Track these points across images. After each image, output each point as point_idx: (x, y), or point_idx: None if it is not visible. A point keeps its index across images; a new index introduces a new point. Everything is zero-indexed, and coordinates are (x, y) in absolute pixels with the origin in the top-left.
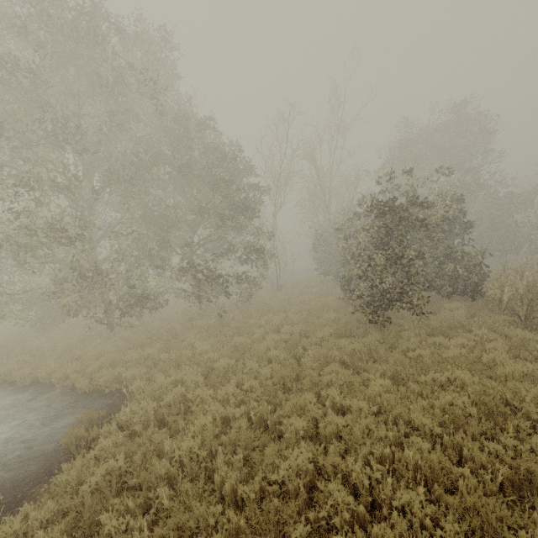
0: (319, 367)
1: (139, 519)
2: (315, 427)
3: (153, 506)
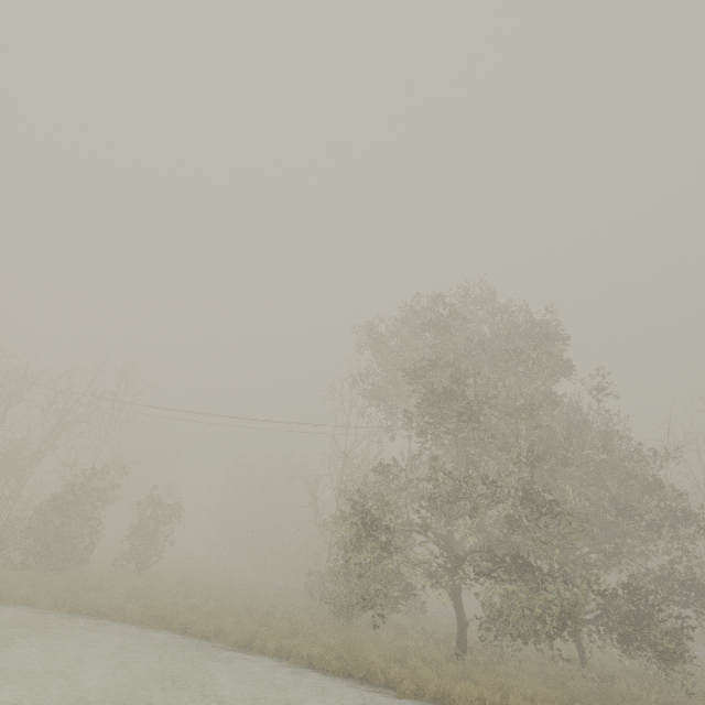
0: None
1: None
2: None
3: None
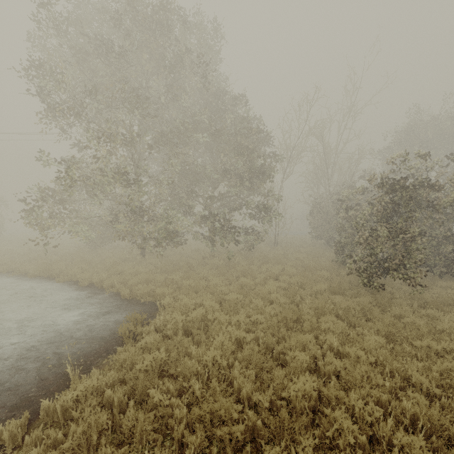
0: (315, 315)
1: (178, 399)
2: (314, 363)
3: (187, 393)
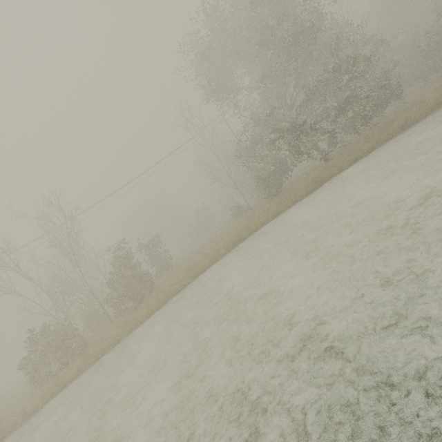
0: None
1: None
2: None
3: None
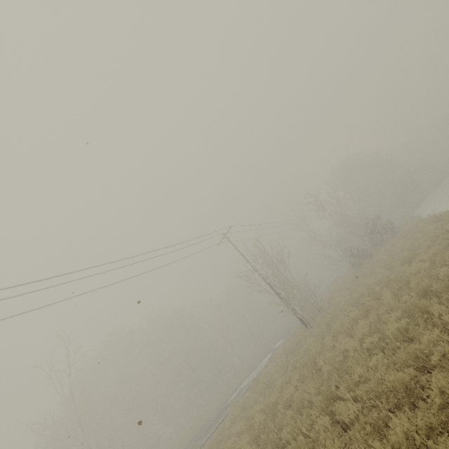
0: None
1: None
2: None
3: None
